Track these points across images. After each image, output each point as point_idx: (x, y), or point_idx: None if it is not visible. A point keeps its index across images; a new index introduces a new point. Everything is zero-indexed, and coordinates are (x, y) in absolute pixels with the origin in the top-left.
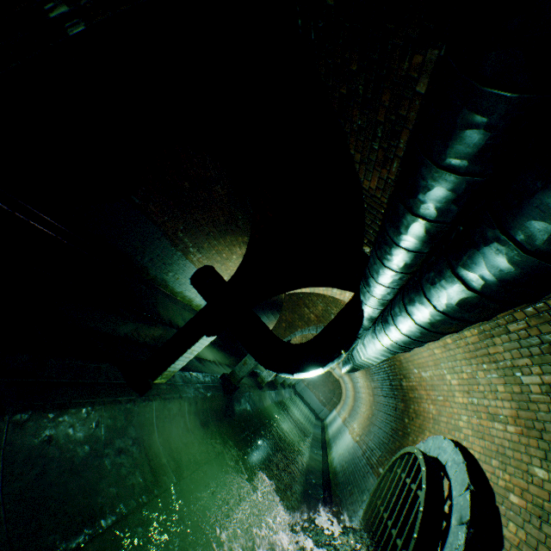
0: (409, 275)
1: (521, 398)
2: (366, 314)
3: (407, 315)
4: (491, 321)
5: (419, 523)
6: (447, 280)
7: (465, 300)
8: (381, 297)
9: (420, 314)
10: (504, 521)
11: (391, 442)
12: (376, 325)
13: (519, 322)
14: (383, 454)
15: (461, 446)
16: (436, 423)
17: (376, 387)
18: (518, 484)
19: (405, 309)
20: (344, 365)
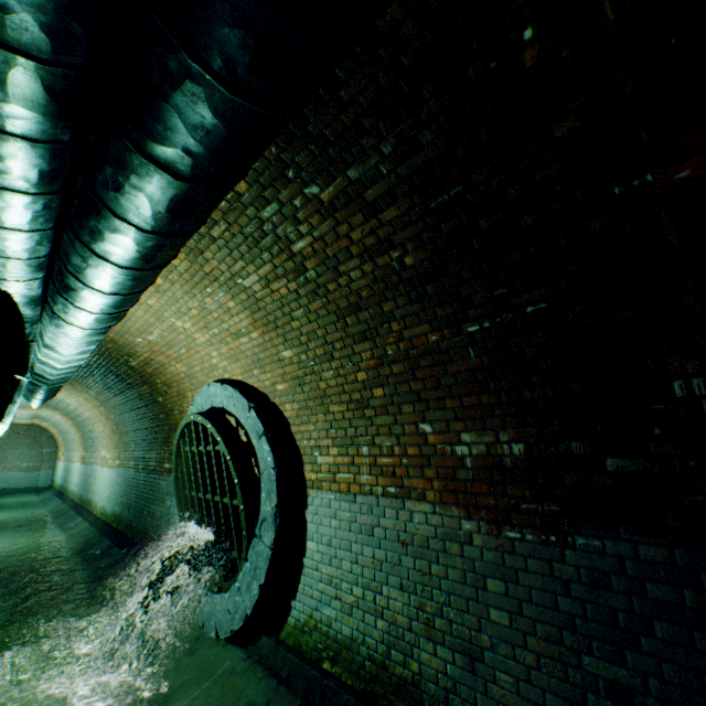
0: (60, 197)
1: (252, 303)
2: (19, 298)
3: (102, 261)
4: (194, 235)
5: (235, 469)
6: (140, 173)
7: (177, 199)
8: (31, 255)
9: (122, 250)
10: (283, 407)
11: (160, 432)
12: (54, 305)
13: (221, 224)
14: (160, 450)
15: (226, 380)
16: (193, 378)
17: (102, 392)
18: (279, 374)
19: (94, 252)
20: (33, 397)
